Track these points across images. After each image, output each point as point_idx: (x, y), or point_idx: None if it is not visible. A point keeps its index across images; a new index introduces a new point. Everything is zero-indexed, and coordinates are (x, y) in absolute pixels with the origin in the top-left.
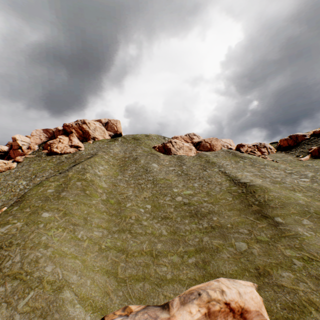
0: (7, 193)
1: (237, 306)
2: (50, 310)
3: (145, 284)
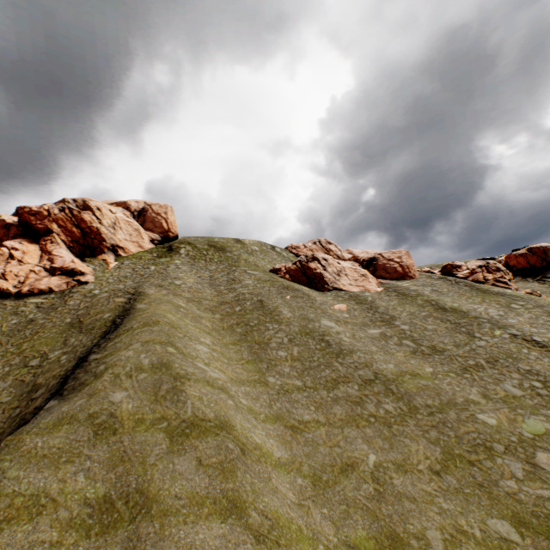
0: None
1: None
2: None
3: None
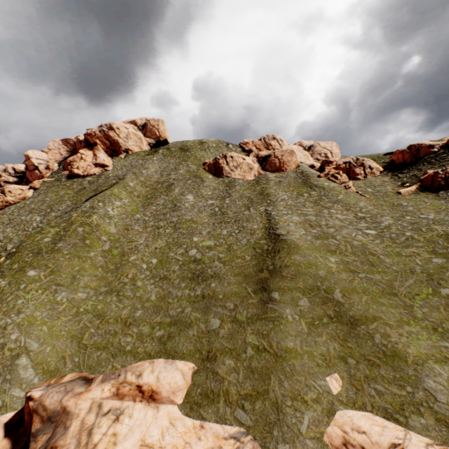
0: (20, 232)
1: (149, 389)
2: (4, 371)
3: (103, 353)
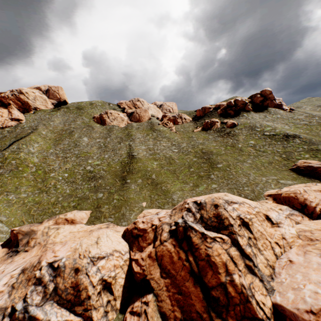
0: None
1: (71, 219)
2: None
3: (44, 216)
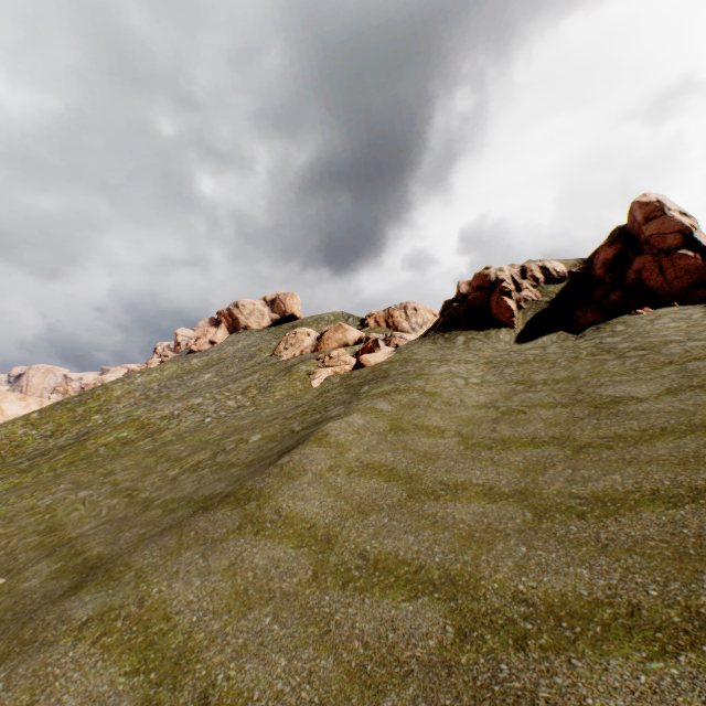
0: None
1: None
2: None
3: None
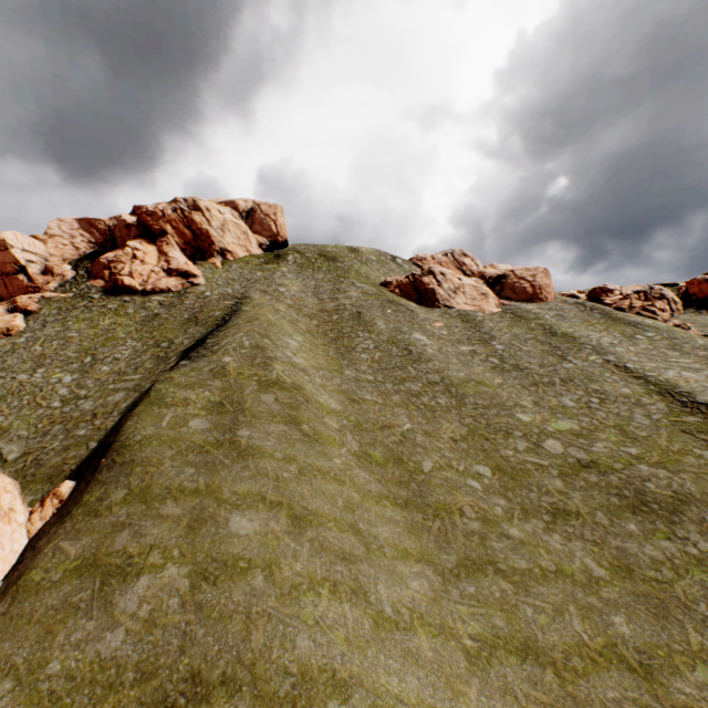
0: (24, 410)
1: None
2: None
3: None
